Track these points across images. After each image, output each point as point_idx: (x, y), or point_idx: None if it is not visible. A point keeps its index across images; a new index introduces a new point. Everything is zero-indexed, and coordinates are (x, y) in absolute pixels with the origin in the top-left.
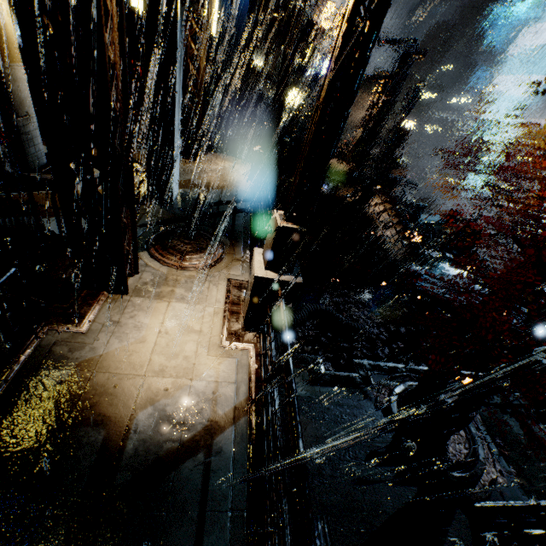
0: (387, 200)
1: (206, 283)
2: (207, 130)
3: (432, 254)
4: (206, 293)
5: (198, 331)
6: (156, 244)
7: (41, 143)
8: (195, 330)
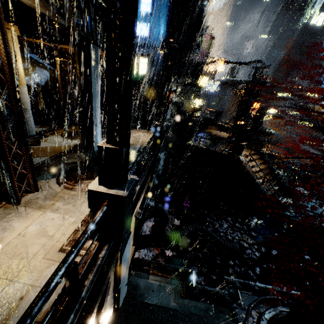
0: (256, 153)
1: (82, 200)
2: (137, 118)
3: (299, 191)
4: (77, 206)
5: (50, 236)
6: (64, 173)
7: (33, 124)
8: (48, 235)
